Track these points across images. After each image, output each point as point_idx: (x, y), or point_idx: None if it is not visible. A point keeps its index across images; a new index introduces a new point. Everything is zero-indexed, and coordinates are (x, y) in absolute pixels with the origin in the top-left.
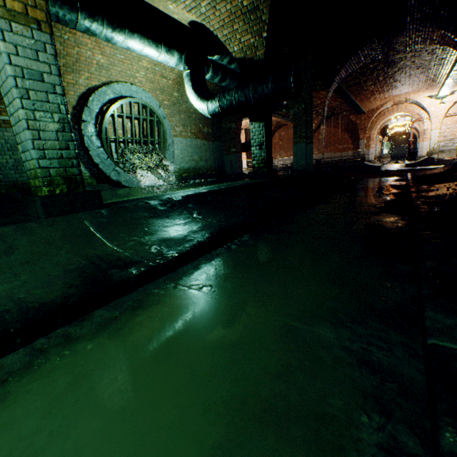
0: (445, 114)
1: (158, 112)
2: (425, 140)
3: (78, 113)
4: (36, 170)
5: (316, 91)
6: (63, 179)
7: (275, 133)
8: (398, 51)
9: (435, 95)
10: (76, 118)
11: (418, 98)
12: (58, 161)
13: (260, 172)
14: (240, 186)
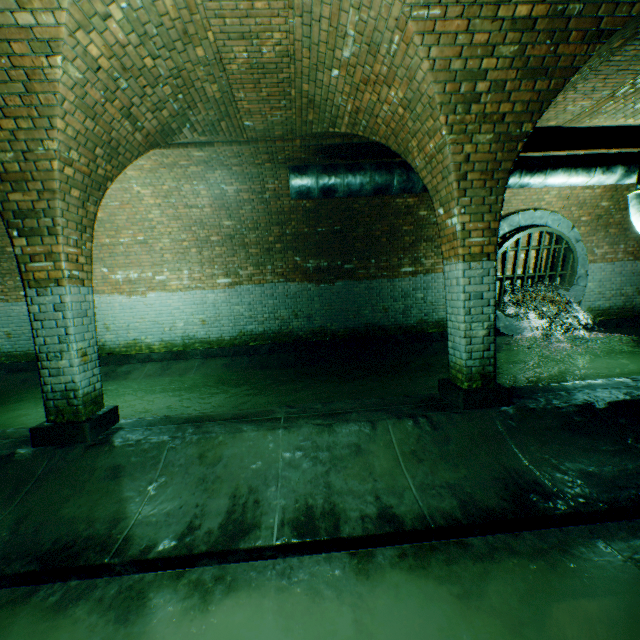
0: None
1: (567, 235)
2: None
3: None
4: (462, 368)
5: None
6: (479, 375)
7: None
8: None
9: None
10: None
11: None
12: (479, 360)
13: None
14: None
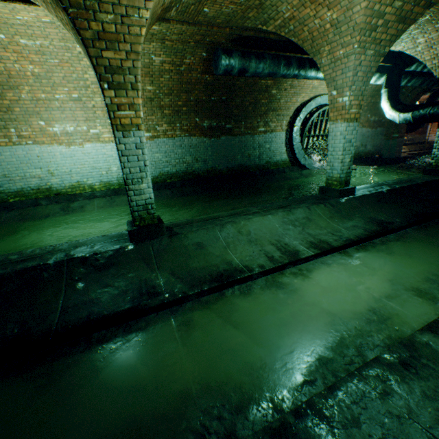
0: None
1: None
2: None
3: (291, 121)
4: (338, 178)
5: None
6: (344, 182)
7: None
8: None
9: None
10: (289, 124)
11: None
12: (345, 174)
13: (436, 170)
14: (421, 183)
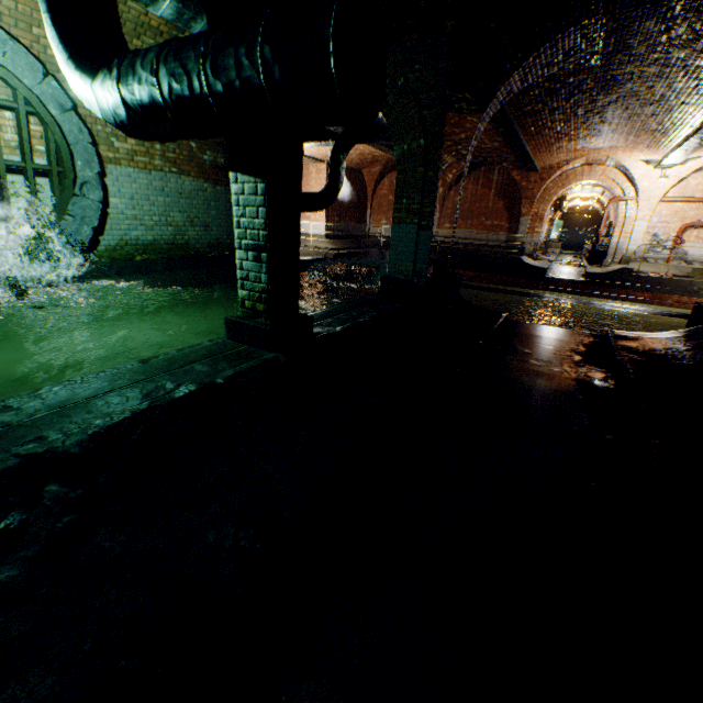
0: (662, 197)
1: (39, 89)
2: (624, 235)
3: None
4: None
5: (459, 113)
6: None
7: (384, 178)
8: (634, 54)
9: (656, 160)
10: None
11: (627, 160)
12: None
13: (253, 327)
14: (89, 438)
